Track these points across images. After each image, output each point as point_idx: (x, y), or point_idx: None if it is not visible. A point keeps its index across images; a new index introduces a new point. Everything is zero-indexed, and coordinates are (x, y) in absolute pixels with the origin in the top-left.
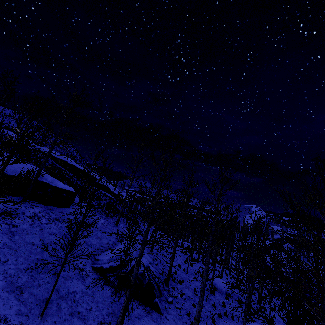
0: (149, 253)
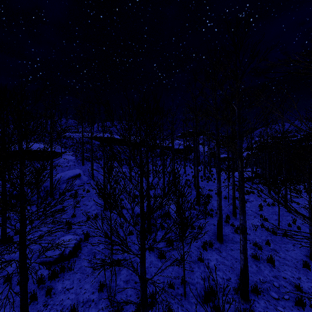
0: (90, 179)
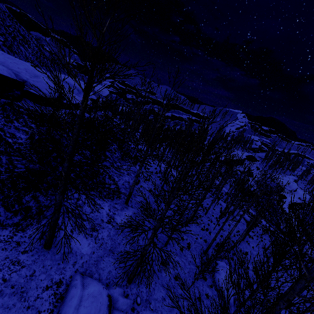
0: (125, 287)
